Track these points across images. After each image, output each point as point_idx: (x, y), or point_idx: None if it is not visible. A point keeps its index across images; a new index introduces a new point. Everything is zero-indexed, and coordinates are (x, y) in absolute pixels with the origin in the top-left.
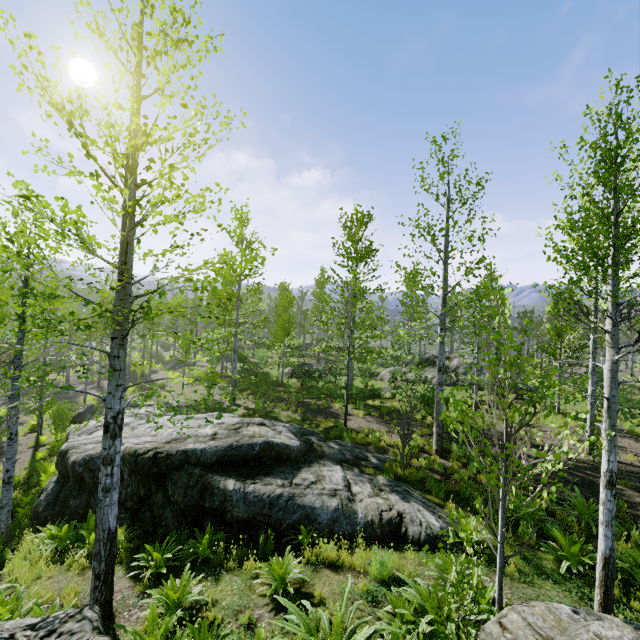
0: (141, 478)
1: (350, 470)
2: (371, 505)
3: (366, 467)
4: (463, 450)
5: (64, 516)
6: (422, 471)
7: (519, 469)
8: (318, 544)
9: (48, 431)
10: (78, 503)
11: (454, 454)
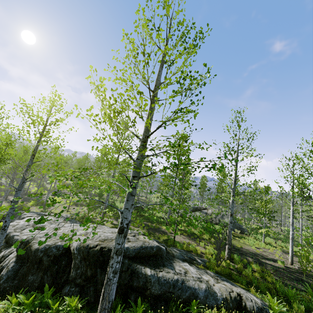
0: (89, 263)
1: (192, 266)
2: (222, 288)
3: (197, 264)
4: (239, 258)
5: (22, 288)
6: (227, 269)
7: None
8: (200, 312)
9: None
10: (35, 278)
11: (236, 260)
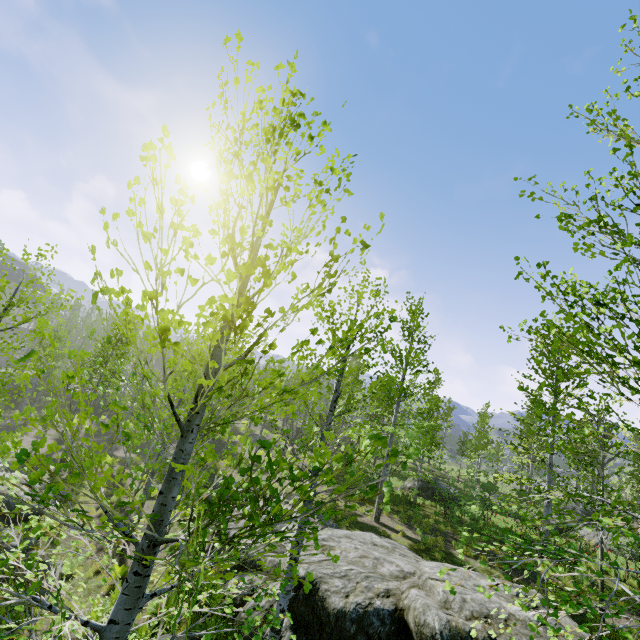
0: None
1: None
2: None
3: None
4: None
5: None
6: None
7: None
8: None
9: None
10: None
11: None
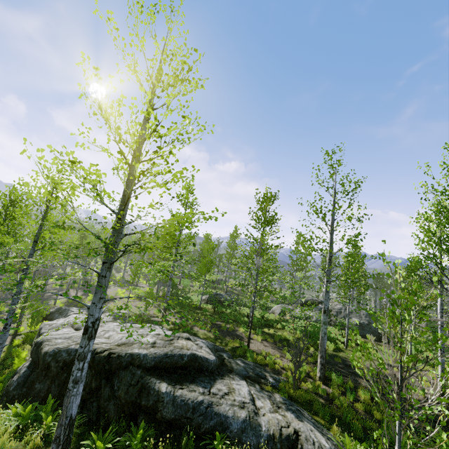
0: (95, 372)
1: (253, 386)
2: (272, 420)
3: (265, 384)
4: (341, 379)
5: (28, 397)
6: (310, 394)
7: (411, 408)
8: None
9: (25, 323)
10: (41, 387)
11: (334, 382)
